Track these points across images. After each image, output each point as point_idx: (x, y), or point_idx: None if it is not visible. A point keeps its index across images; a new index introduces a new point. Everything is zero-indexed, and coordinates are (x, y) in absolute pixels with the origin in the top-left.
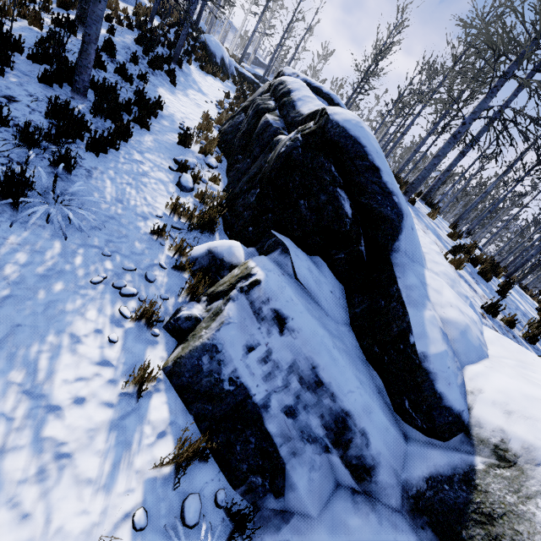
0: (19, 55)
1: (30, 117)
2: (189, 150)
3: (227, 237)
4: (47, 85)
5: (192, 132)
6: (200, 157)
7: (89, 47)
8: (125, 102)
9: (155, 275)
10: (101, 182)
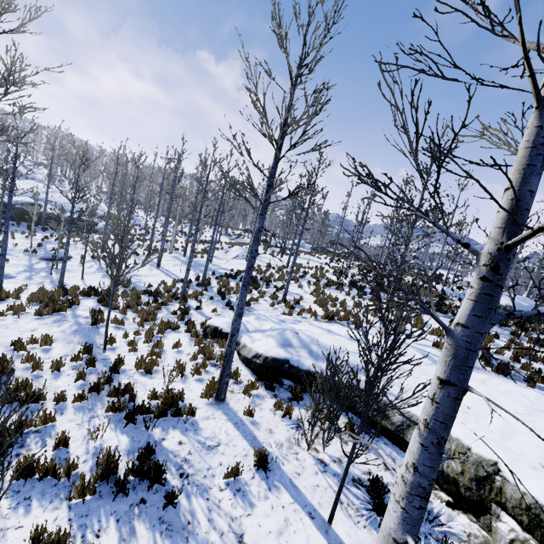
0: None
1: None
2: None
3: None
4: None
5: None
6: None
7: None
8: None
9: None
10: None
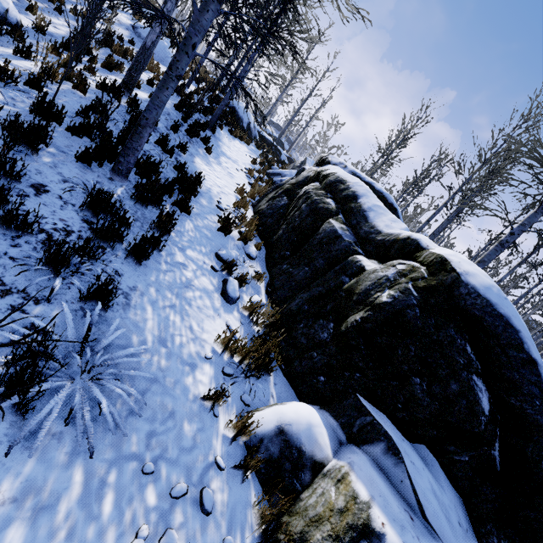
0: (58, 125)
1: (61, 214)
2: (229, 236)
3: (282, 372)
4: (85, 164)
5: (229, 210)
6: (240, 245)
7: (143, 130)
8: (168, 183)
9: (212, 490)
10: (141, 311)
